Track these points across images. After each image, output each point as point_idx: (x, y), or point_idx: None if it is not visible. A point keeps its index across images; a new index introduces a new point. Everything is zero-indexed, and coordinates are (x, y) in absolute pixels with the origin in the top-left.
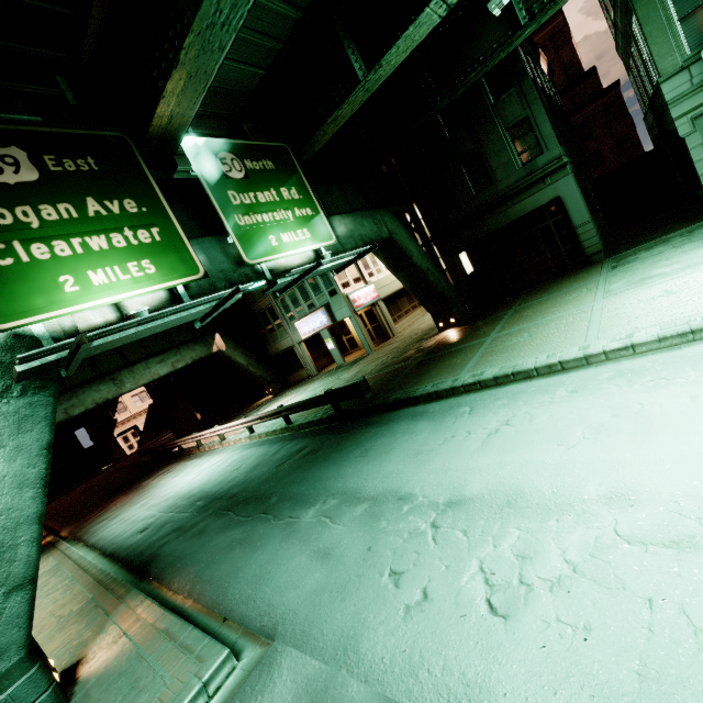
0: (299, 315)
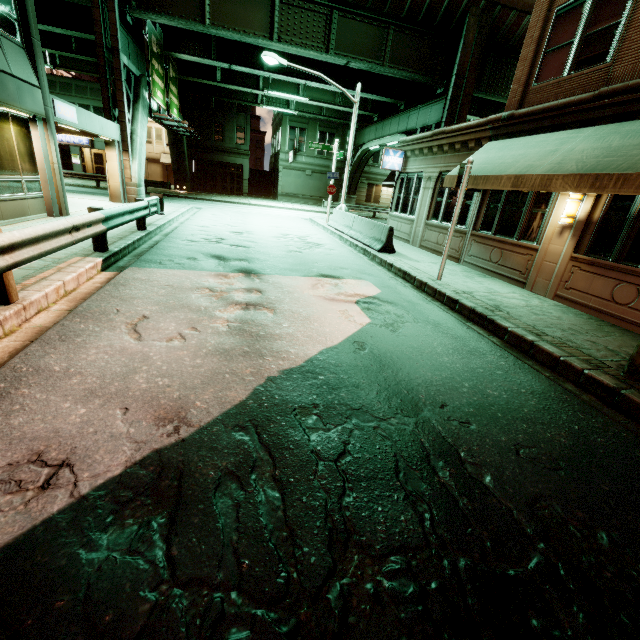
0: None
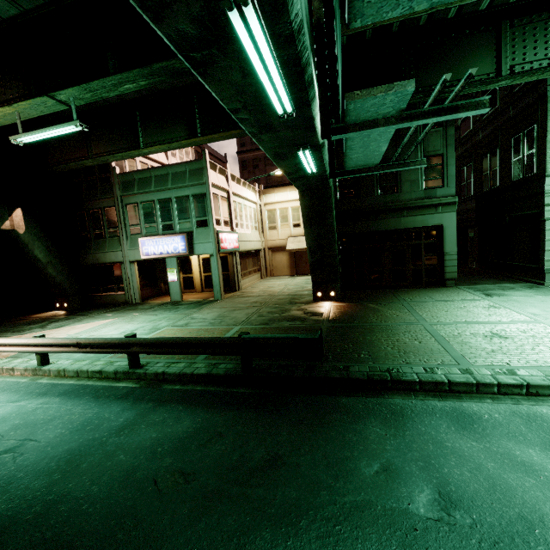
0: (147, 232)
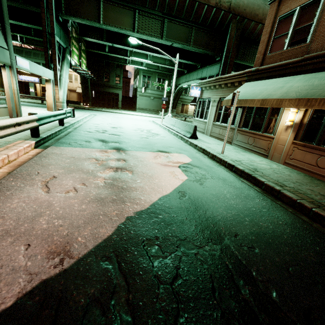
0: None
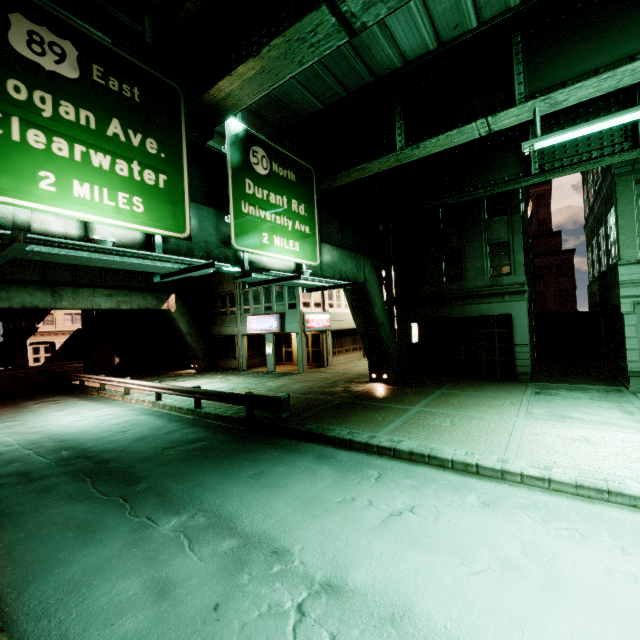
0: (254, 311)
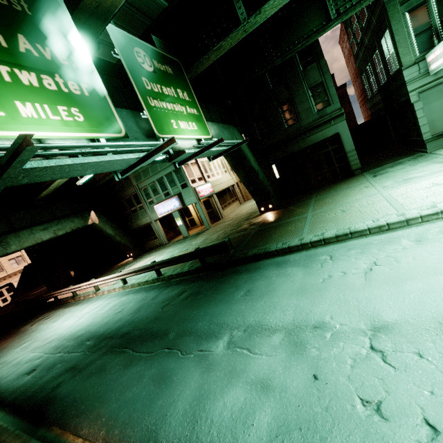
0: (157, 201)
